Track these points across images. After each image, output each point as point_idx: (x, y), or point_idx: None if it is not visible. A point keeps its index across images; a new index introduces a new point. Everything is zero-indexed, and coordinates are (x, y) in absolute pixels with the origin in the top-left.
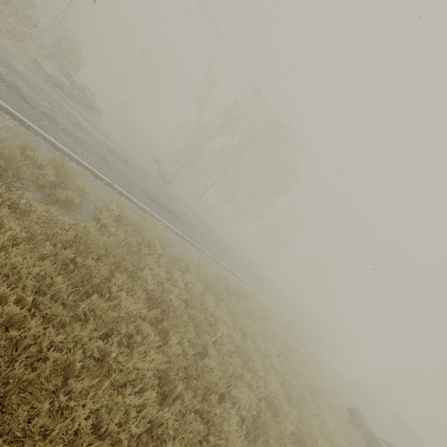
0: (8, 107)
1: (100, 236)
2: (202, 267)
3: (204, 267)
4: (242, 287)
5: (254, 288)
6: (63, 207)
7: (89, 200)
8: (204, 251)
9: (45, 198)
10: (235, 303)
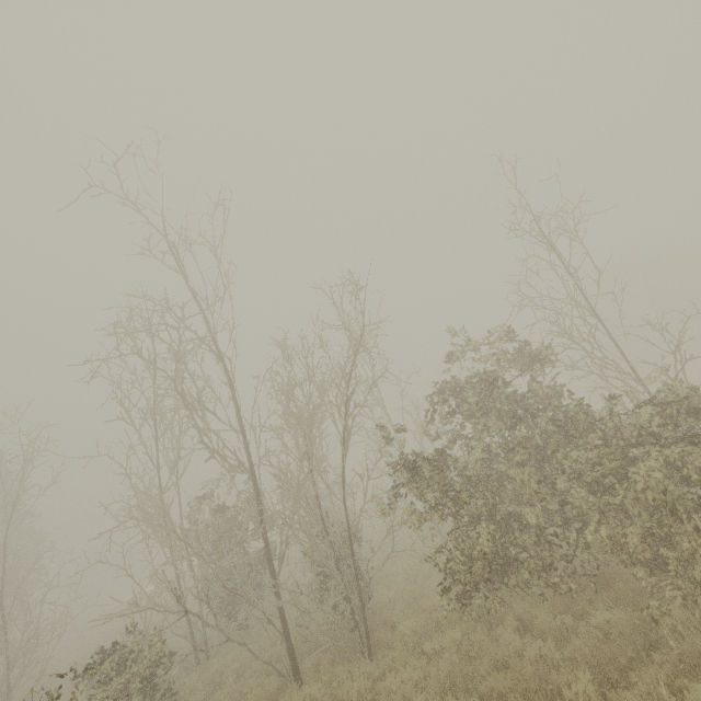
0: None
1: None
2: None
3: None
4: None
5: None
6: None
7: None
8: None
9: None
10: None
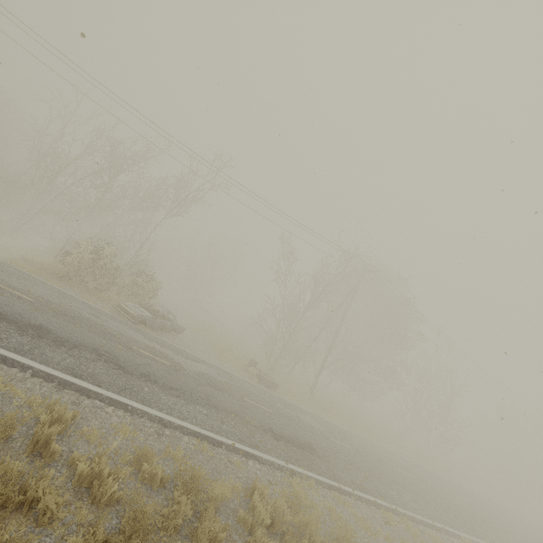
0: (109, 394)
1: None
2: None
3: None
4: None
5: (474, 541)
6: None
7: (223, 504)
8: (376, 503)
9: None
10: None
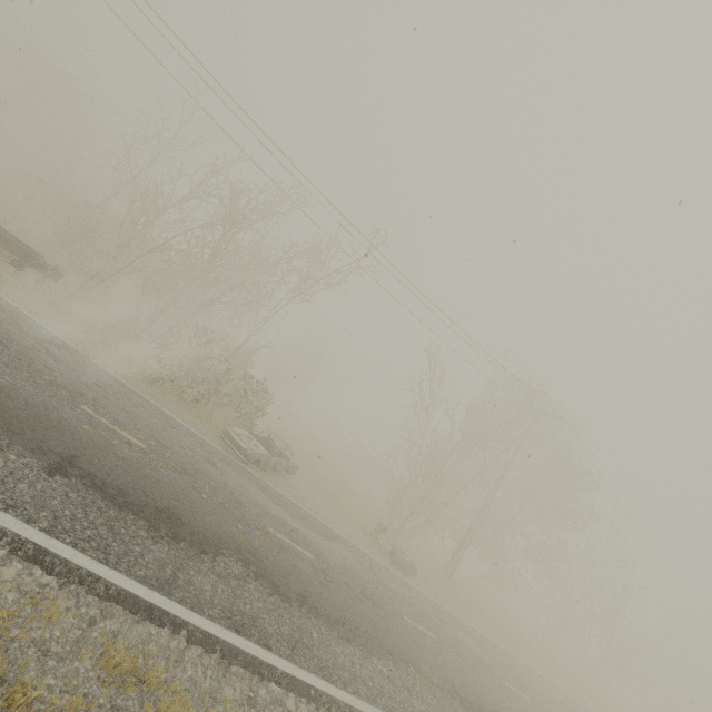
0: (284, 664)
1: None
2: None
3: None
4: None
5: None
6: None
7: None
8: None
9: None
10: None
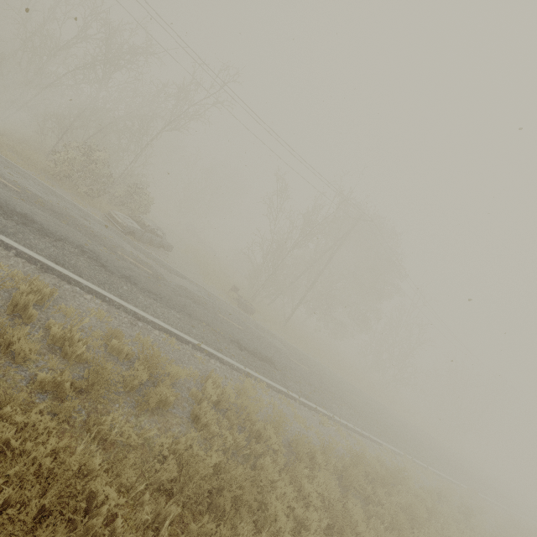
0: (89, 284)
1: (209, 458)
2: (330, 450)
3: (326, 439)
4: (380, 459)
5: (392, 449)
6: (155, 412)
7: (180, 383)
8: (317, 409)
9: (134, 405)
10: (386, 501)
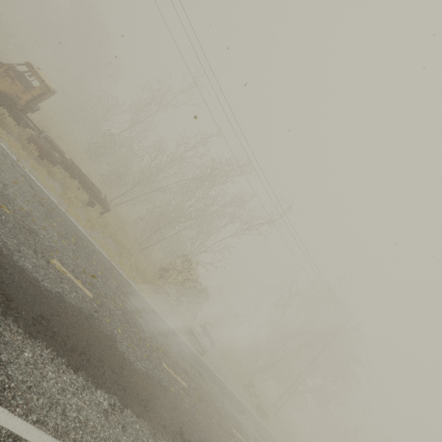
0: None
1: None
2: None
3: None
4: None
5: None
6: None
7: None
8: None
9: None
10: None
